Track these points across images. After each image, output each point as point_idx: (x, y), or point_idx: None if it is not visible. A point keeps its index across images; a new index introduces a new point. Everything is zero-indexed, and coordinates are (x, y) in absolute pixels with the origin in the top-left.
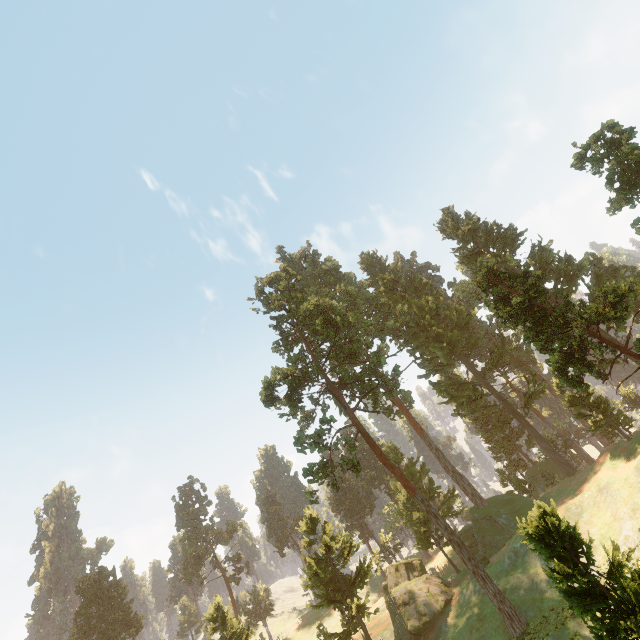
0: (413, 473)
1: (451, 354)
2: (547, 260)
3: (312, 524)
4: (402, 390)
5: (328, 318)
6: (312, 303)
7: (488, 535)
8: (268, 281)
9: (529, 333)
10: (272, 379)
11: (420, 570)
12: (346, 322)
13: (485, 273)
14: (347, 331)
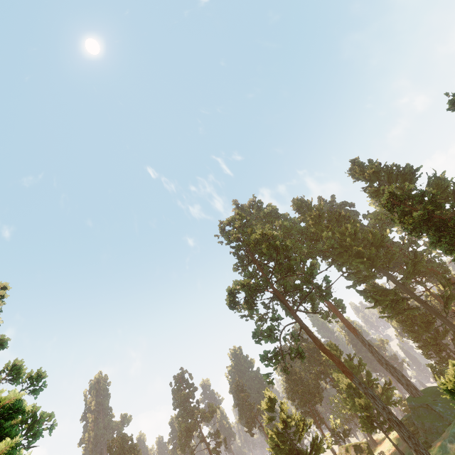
0: (352, 366)
1: (371, 267)
2: (443, 186)
3: (271, 403)
4: (335, 298)
5: (270, 243)
6: (258, 233)
7: (427, 422)
8: (227, 222)
9: (432, 238)
10: (233, 288)
11: (368, 453)
12: (284, 246)
13: (387, 197)
14: (286, 252)
